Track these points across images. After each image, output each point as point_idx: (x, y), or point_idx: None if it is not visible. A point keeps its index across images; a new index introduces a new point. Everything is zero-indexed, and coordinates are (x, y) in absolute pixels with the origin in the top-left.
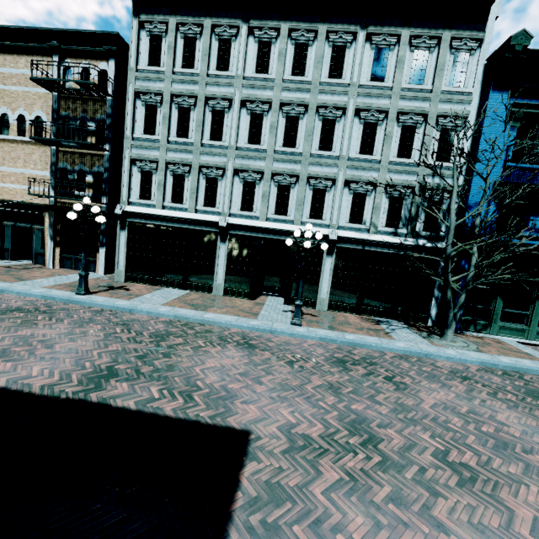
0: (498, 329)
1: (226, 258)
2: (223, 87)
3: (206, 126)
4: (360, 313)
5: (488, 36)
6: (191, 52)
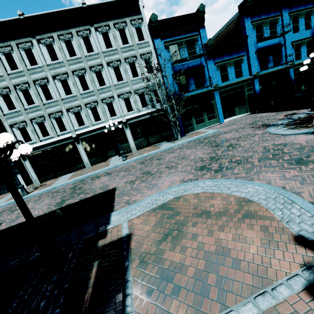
0: (197, 128)
1: (84, 150)
2: (39, 73)
3: (41, 94)
4: (150, 146)
5: (144, 16)
6: (12, 61)
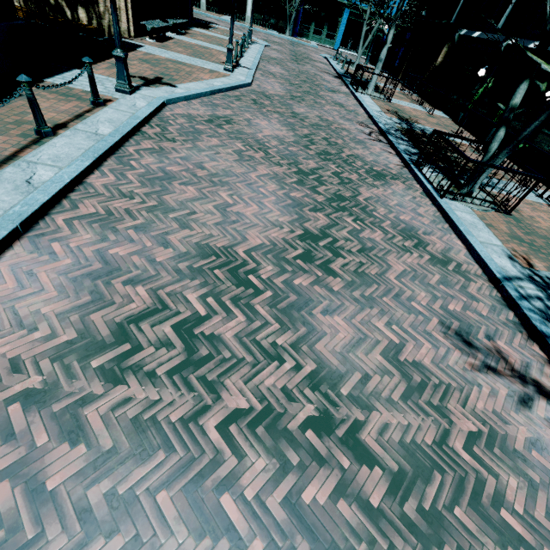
0: (312, 38)
1: None
2: None
3: None
4: (263, 27)
5: None
6: None
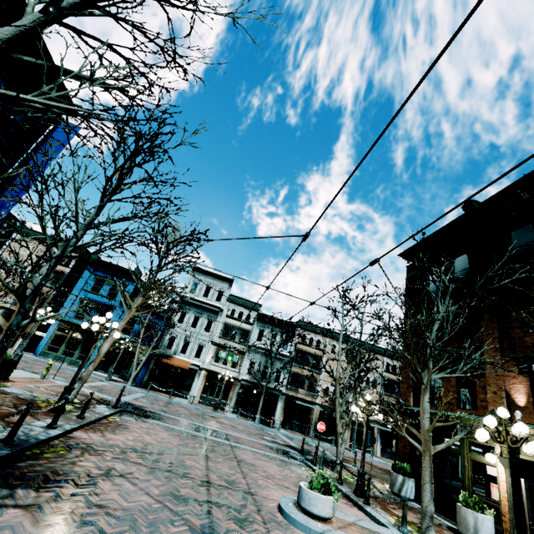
0: None
1: None
2: None
3: None
4: None
5: None
6: None
